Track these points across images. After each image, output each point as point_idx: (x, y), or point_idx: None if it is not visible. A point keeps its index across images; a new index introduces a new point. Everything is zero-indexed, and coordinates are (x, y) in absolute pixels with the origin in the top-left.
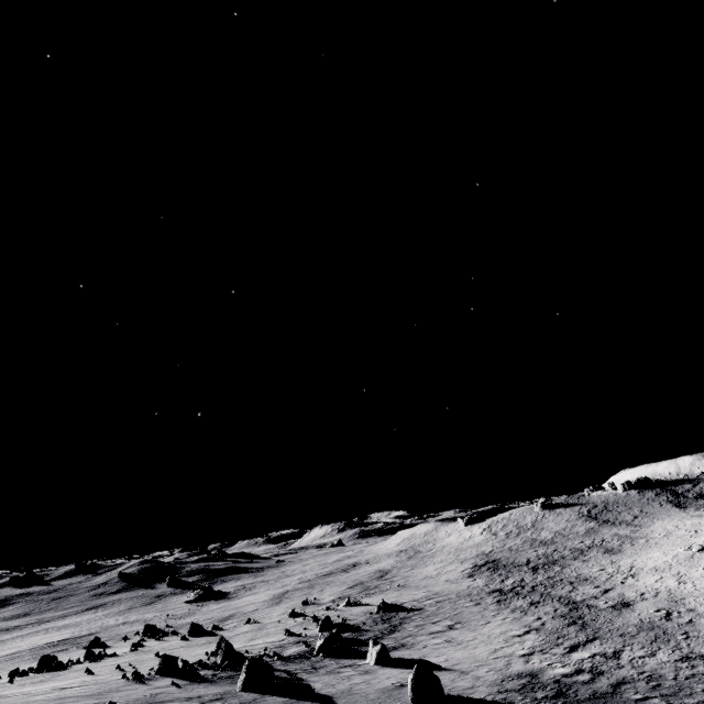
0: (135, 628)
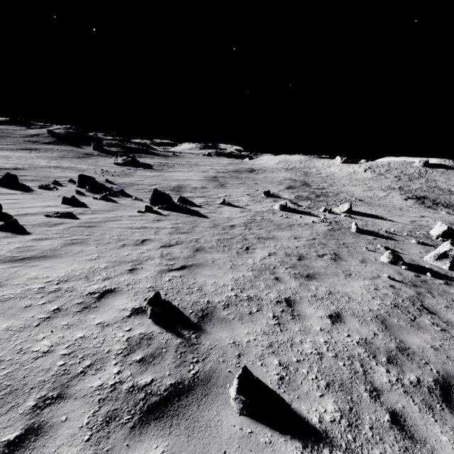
0: (68, 175)
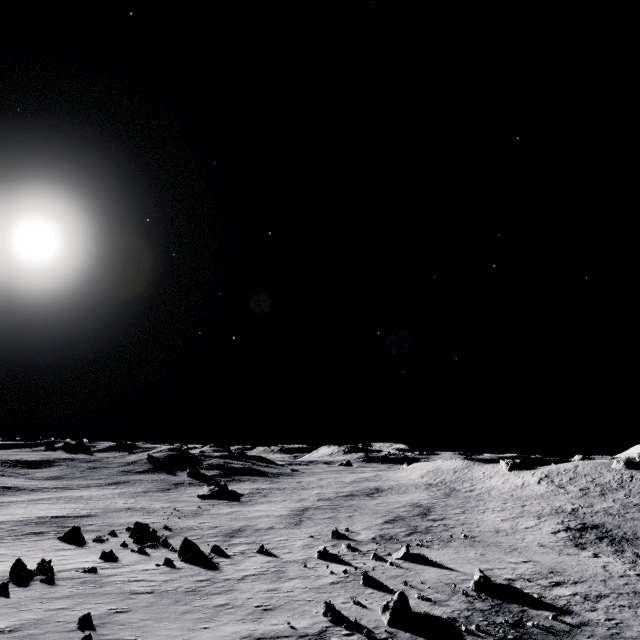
0: (133, 520)
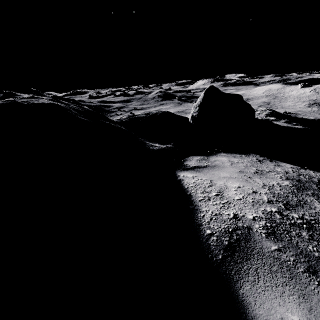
0: None
